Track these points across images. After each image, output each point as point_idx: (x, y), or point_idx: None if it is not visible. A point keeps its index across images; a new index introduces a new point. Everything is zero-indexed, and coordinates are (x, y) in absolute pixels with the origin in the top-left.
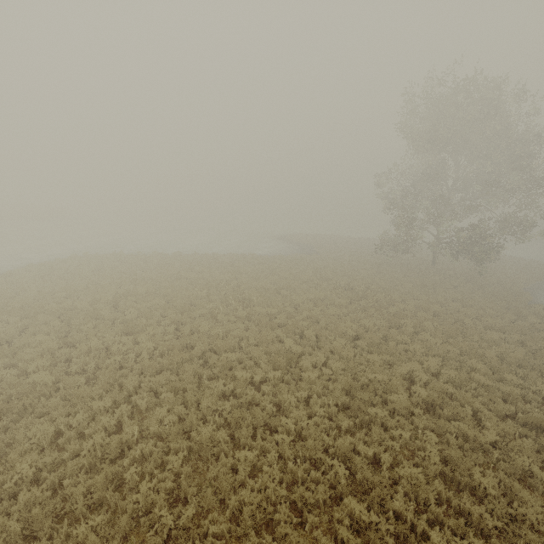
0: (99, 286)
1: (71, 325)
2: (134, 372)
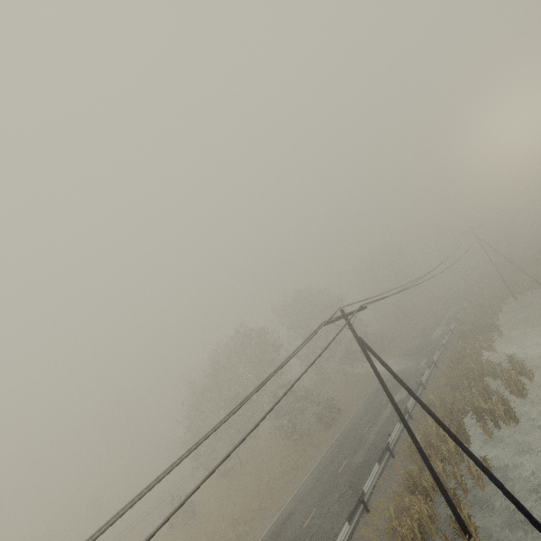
0: None
1: None
2: None
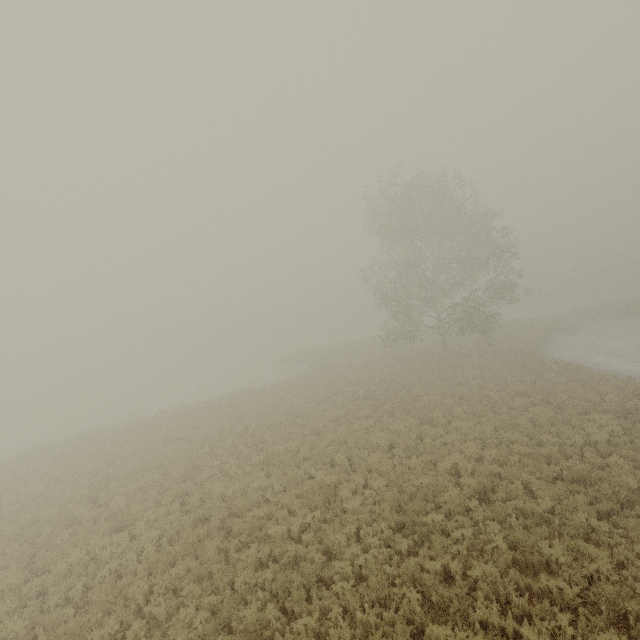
0: (65, 482)
1: (37, 545)
2: (139, 576)
